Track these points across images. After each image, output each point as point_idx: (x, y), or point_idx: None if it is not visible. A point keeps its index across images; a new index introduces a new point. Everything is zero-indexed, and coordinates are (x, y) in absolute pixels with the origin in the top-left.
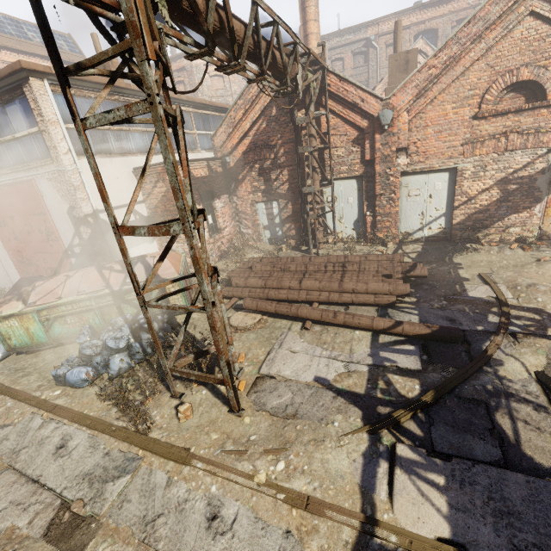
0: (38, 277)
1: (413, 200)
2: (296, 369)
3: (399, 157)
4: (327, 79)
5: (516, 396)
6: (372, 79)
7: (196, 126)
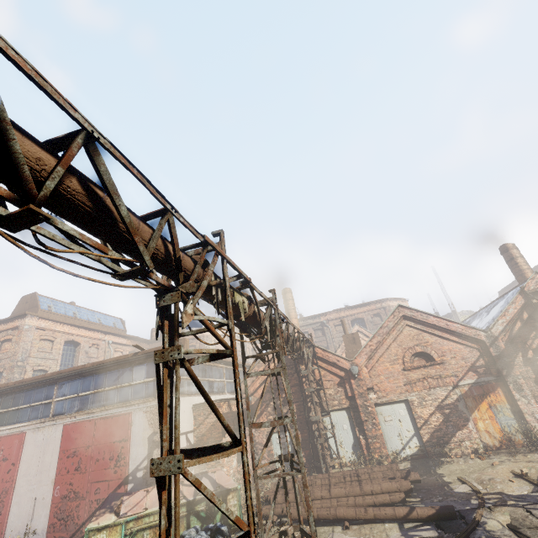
0: (123, 493)
1: (389, 424)
2: None
3: (369, 393)
4: (315, 350)
5: (500, 537)
6: (330, 344)
7: (225, 376)
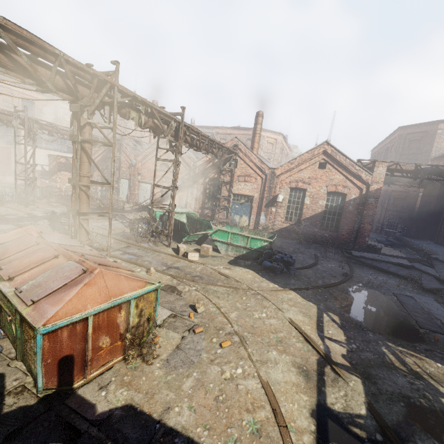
0: None
1: (142, 191)
2: (51, 209)
3: (139, 176)
4: (123, 146)
5: None
6: None
7: None
